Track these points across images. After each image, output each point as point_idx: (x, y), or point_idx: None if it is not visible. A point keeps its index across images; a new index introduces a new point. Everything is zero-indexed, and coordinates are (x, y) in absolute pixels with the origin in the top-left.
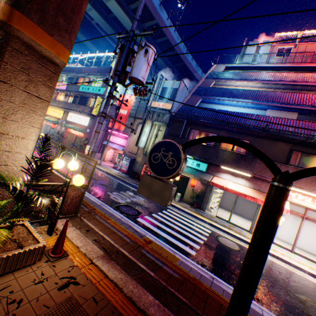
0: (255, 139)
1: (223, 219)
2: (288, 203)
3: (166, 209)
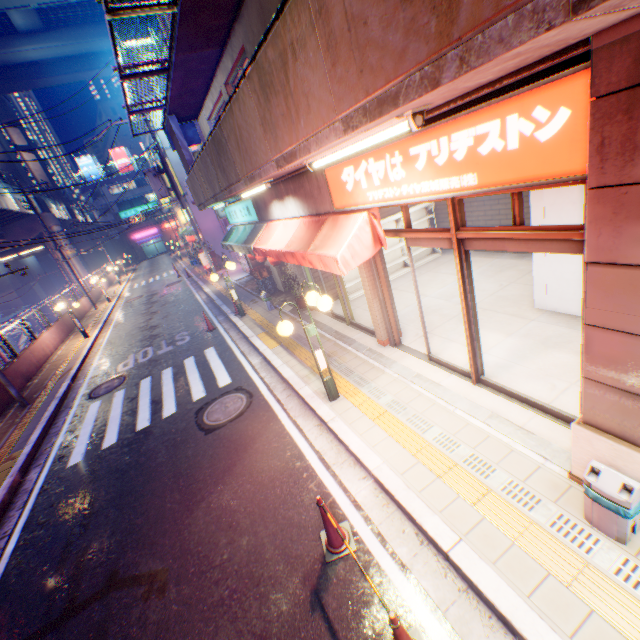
0: (245, 29)
1: (342, 320)
2: (357, 223)
3: (204, 350)
